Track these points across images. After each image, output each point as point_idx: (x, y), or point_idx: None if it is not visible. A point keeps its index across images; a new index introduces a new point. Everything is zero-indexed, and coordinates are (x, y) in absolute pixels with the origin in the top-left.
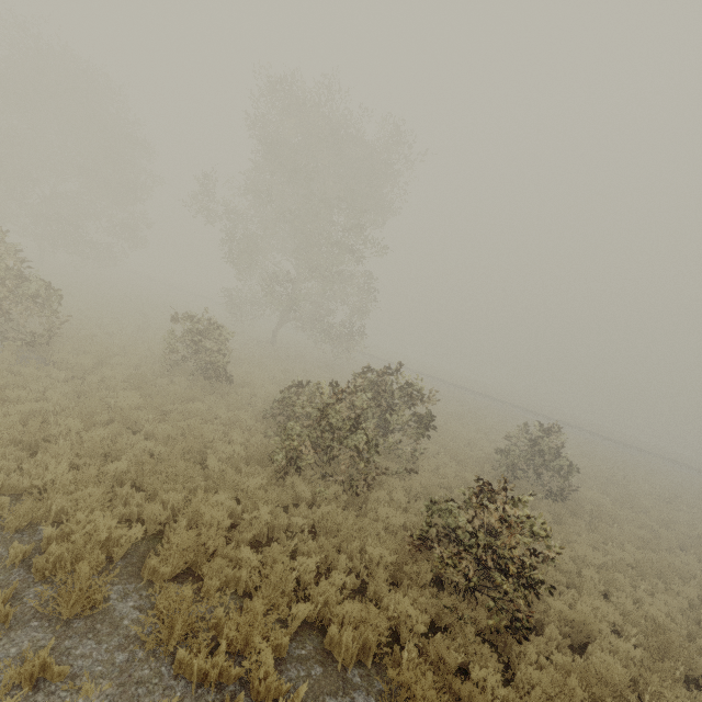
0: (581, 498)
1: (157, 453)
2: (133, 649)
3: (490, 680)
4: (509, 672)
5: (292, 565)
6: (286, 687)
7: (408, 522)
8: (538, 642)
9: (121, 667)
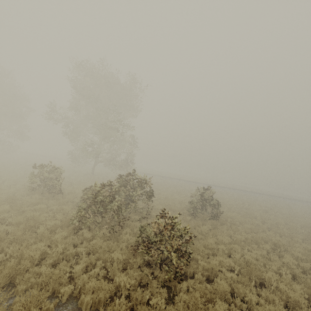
0: (227, 216)
1: (10, 231)
2: None
3: (159, 303)
4: (174, 298)
5: (69, 270)
6: None
7: None
8: (190, 281)
9: None
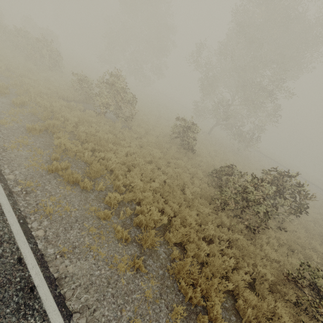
0: None
1: (167, 181)
2: (164, 270)
3: None
4: None
5: (222, 259)
6: (223, 322)
7: (277, 258)
8: None
9: (161, 276)
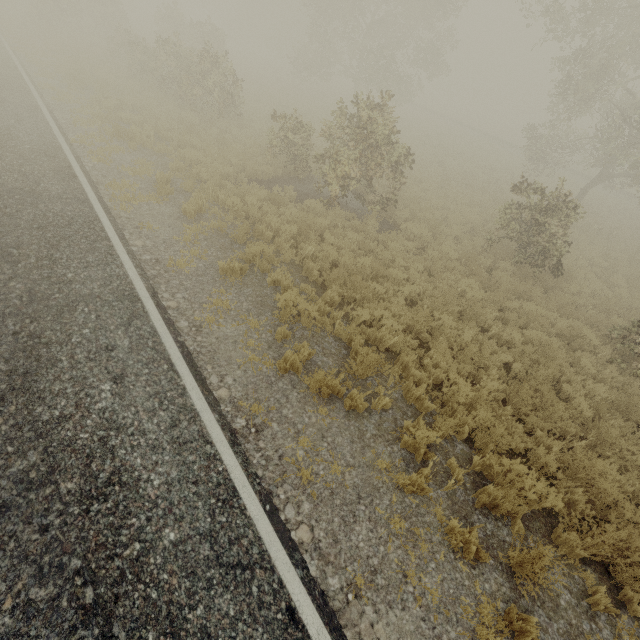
0: None
1: (514, 369)
2: None
3: None
4: None
5: None
6: None
7: None
8: None
9: None
